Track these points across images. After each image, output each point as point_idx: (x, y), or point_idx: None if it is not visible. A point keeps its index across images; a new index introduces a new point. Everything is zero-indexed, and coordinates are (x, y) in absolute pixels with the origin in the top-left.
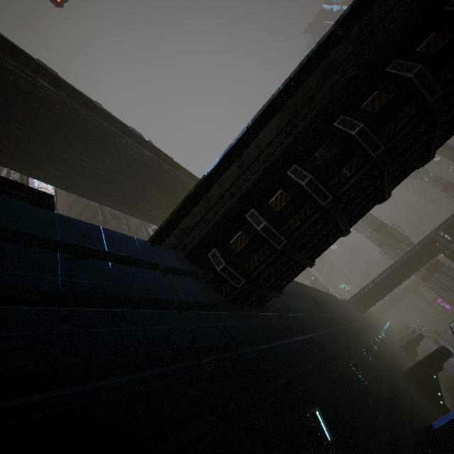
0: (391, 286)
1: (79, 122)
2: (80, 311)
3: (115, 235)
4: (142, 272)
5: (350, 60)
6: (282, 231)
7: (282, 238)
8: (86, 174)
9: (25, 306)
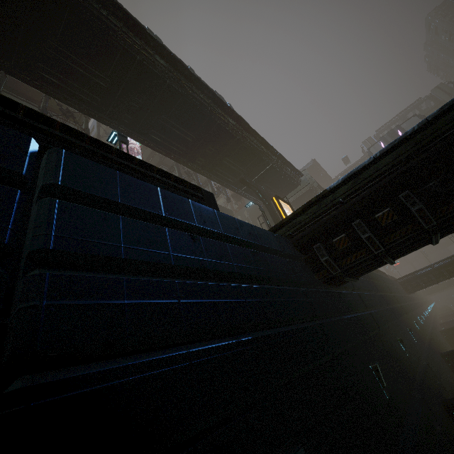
0: (451, 273)
1: (182, 95)
2: (268, 288)
3: (259, 230)
4: (279, 260)
5: None
6: (382, 241)
7: (381, 247)
8: (180, 141)
9: (245, 282)
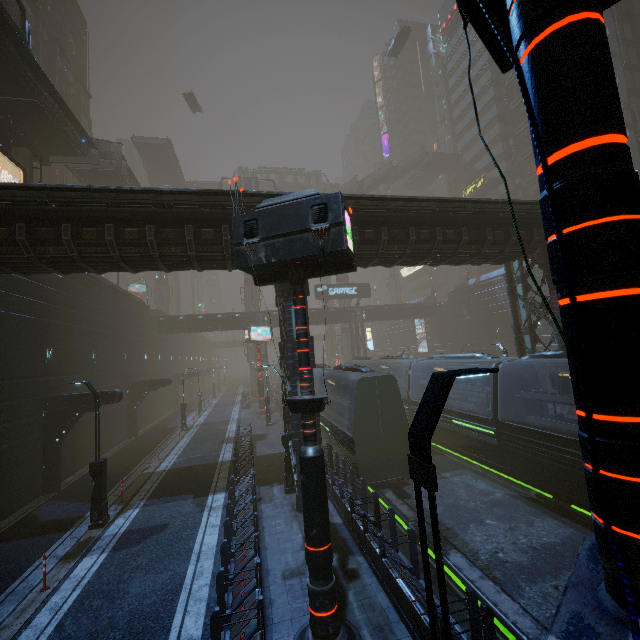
0: (201, 328)
1: None
2: None
3: None
4: None
5: (108, 200)
6: None
7: None
8: None
9: None
